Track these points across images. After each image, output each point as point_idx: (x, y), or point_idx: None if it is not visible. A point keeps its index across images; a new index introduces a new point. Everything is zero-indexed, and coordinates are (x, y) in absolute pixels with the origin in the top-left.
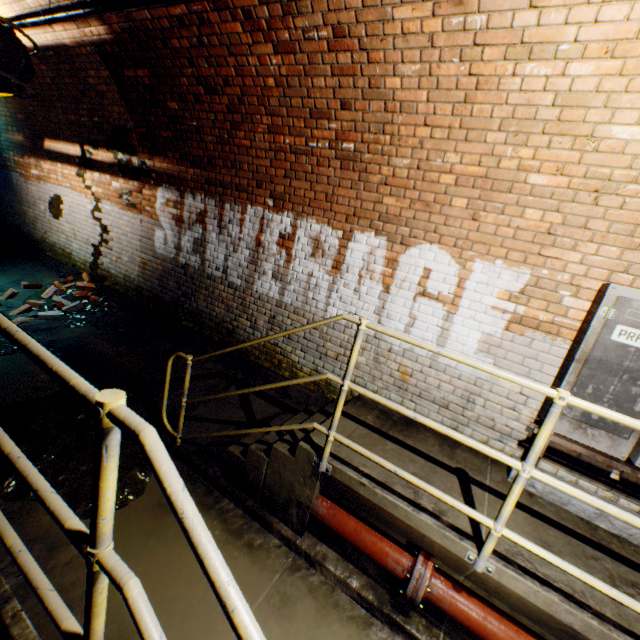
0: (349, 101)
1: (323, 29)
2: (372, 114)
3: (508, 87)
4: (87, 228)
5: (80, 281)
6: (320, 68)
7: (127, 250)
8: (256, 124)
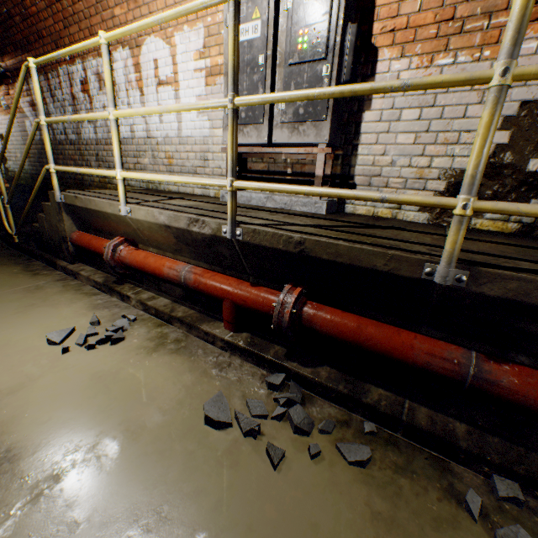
0: None
1: None
2: None
3: None
4: None
5: None
6: None
7: (18, 148)
8: None
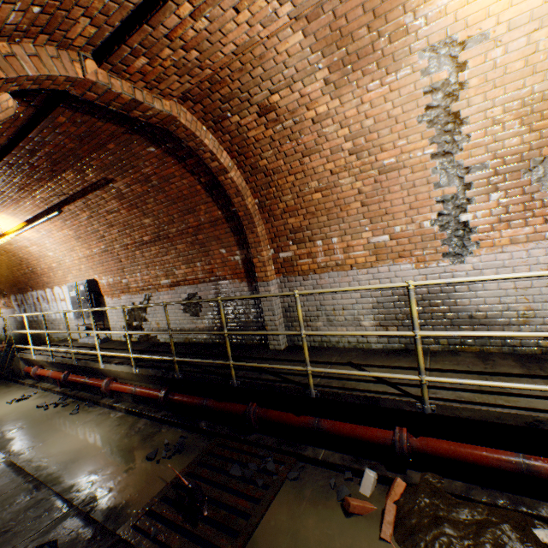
0: (22, 260)
1: (3, 251)
2: (27, 261)
3: (33, 252)
4: (1, 322)
5: (1, 345)
6: (11, 256)
7: (13, 324)
8: (15, 270)
